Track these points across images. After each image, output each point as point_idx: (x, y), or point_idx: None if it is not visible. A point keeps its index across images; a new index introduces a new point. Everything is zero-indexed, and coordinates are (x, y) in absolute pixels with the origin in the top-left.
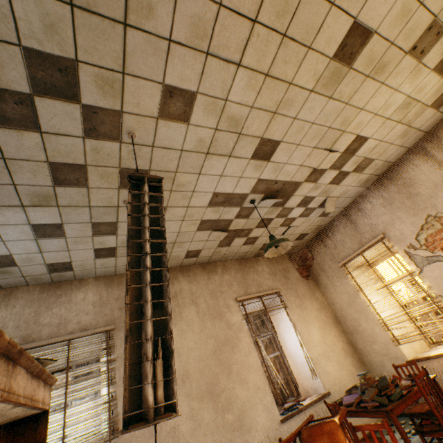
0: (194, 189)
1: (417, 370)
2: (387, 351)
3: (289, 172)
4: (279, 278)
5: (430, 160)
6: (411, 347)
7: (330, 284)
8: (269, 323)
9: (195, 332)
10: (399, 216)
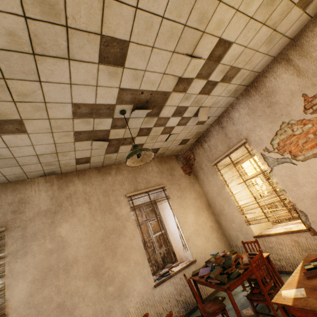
0: (44, 99)
1: (258, 247)
2: (241, 229)
3: (153, 81)
4: (166, 176)
5: (291, 68)
6: (259, 225)
7: (205, 179)
8: (158, 210)
9: (86, 225)
10: (260, 123)
